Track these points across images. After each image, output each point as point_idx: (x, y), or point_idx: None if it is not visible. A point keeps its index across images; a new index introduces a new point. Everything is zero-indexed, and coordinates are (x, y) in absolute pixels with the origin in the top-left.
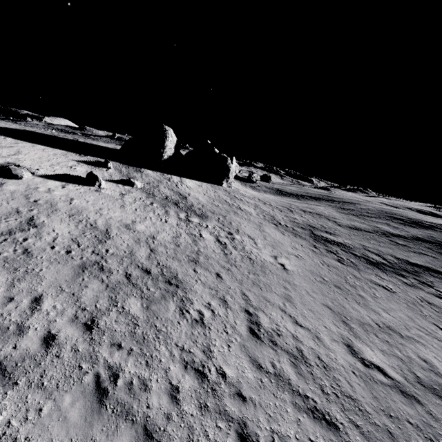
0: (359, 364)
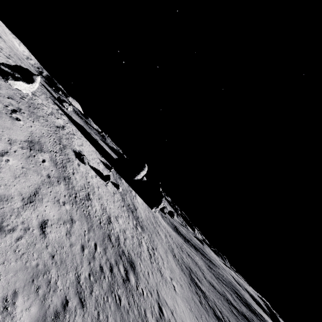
0: None
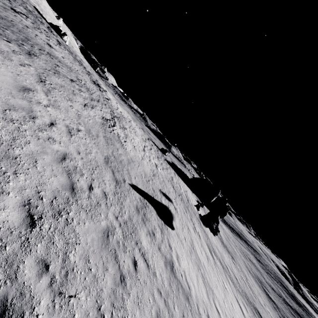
0: None
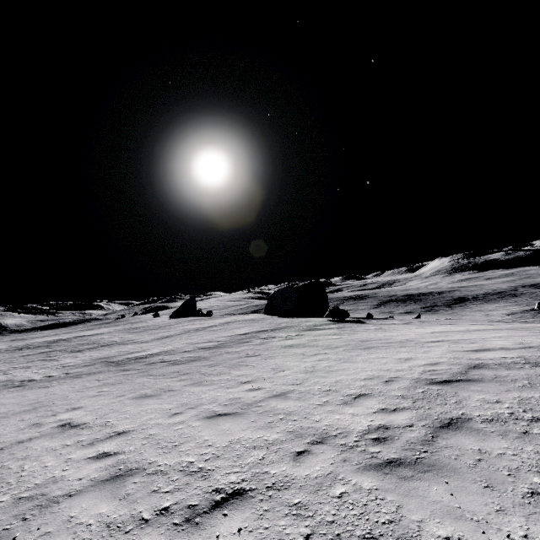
0: (507, 317)
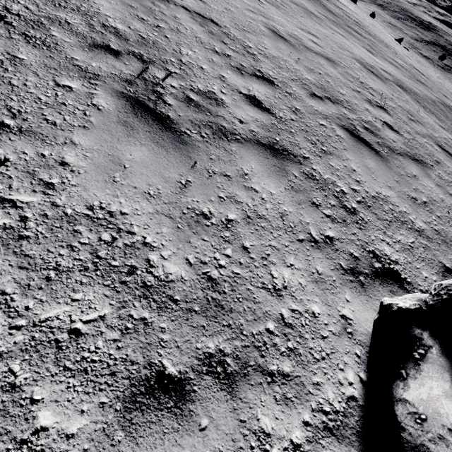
0: None
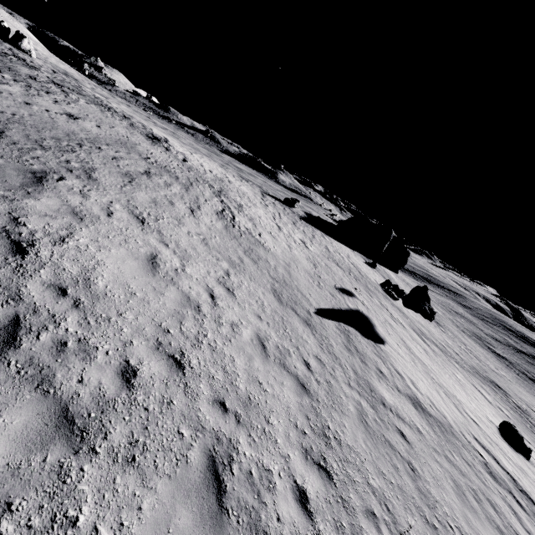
0: None
